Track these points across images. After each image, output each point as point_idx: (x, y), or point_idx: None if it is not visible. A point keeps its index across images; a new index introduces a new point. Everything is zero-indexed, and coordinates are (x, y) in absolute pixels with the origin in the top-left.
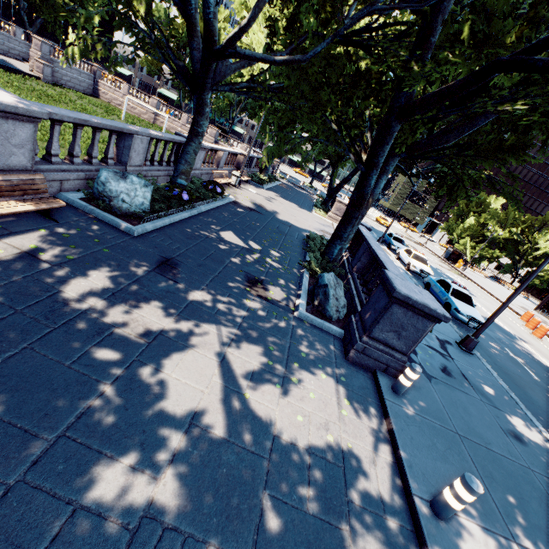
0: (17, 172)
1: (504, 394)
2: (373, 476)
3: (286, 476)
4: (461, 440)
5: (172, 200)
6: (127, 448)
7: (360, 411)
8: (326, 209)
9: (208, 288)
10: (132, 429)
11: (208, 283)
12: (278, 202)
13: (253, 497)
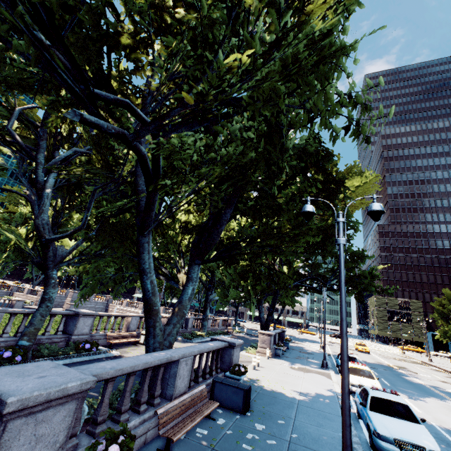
0: None
1: None
2: None
3: None
4: None
5: None
6: None
7: None
8: None
9: None
10: None
11: None
12: None
13: None
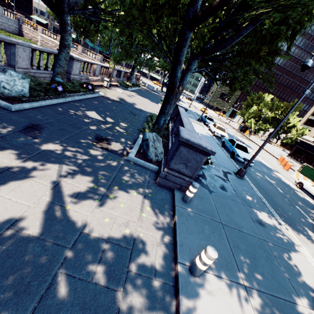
0: None
1: (258, 199)
2: (153, 253)
3: (82, 258)
4: (223, 227)
5: (49, 90)
6: None
7: (156, 213)
8: None
9: (61, 143)
10: None
11: (63, 140)
12: (136, 97)
13: (45, 276)
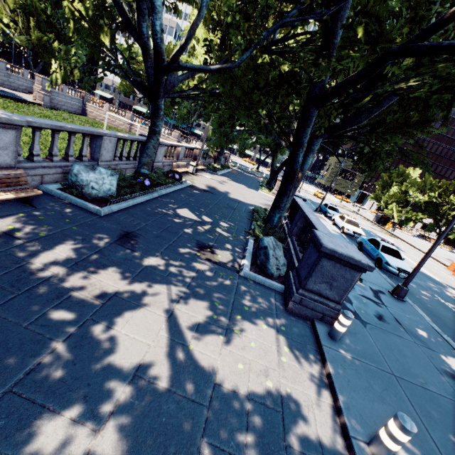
0: (2, 169)
1: (437, 336)
2: (311, 419)
3: (225, 423)
4: (398, 381)
5: (136, 186)
6: (70, 401)
7: (299, 357)
8: (270, 188)
9: (162, 255)
10: (77, 382)
11: (163, 251)
12: (229, 184)
13: (190, 446)
